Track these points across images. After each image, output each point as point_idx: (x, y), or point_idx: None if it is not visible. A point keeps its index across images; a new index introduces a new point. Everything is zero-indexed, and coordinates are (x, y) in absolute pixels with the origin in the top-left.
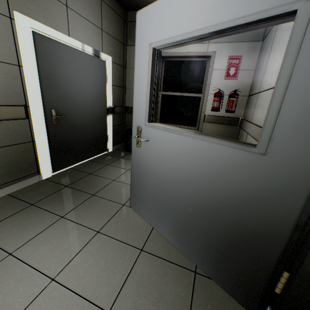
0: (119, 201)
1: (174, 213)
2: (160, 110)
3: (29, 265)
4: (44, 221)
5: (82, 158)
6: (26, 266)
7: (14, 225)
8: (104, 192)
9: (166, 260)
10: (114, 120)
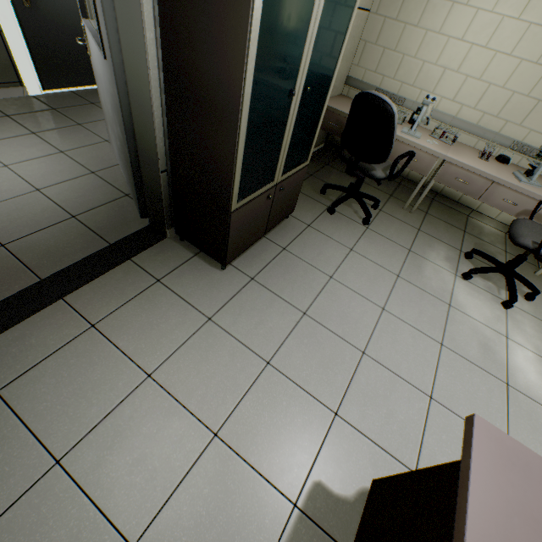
0: (105, 137)
1: (115, 140)
2: None
3: None
4: (14, 132)
5: (90, 81)
6: None
7: None
8: (95, 125)
9: (109, 183)
10: None
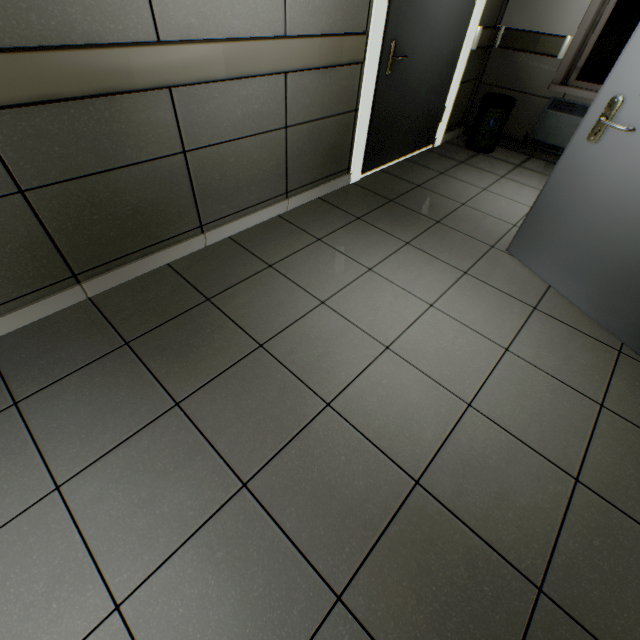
0: (484, 240)
1: (619, 268)
2: (594, 43)
3: (397, 285)
4: (386, 243)
5: (398, 154)
6: (394, 286)
7: (354, 240)
8: (453, 221)
9: (573, 328)
10: (465, 68)
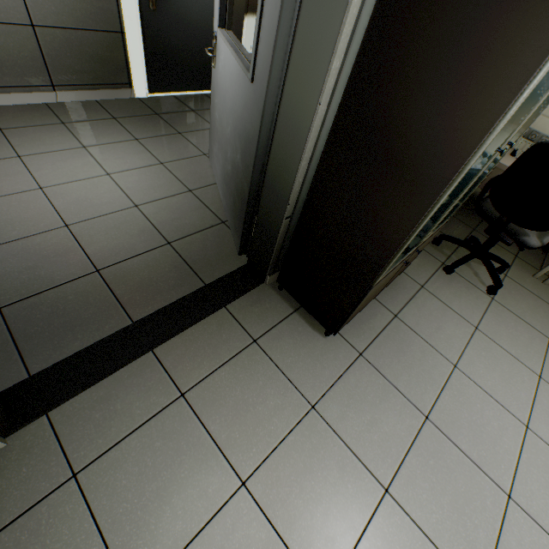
0: (203, 150)
1: (223, 161)
2: None
3: (95, 159)
4: (119, 136)
5: (193, 87)
6: (93, 159)
7: (93, 130)
8: (194, 135)
9: (206, 206)
10: None
